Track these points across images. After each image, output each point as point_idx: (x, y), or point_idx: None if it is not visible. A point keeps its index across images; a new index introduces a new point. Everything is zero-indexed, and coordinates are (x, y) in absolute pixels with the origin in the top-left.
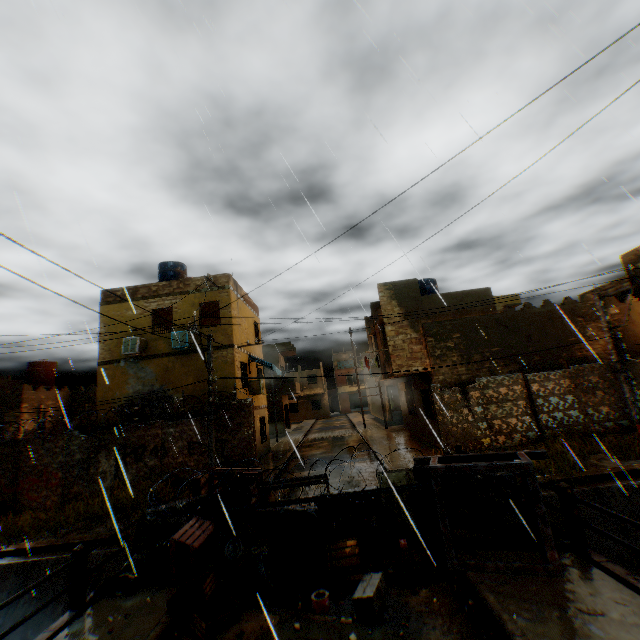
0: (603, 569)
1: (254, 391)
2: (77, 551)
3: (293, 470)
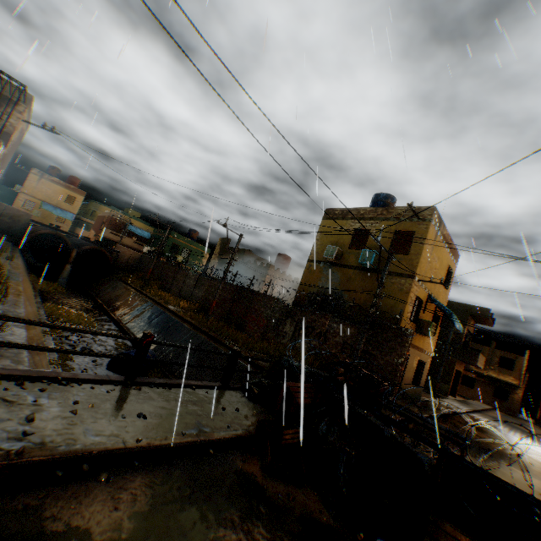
0: None
1: (421, 330)
2: (234, 350)
3: None
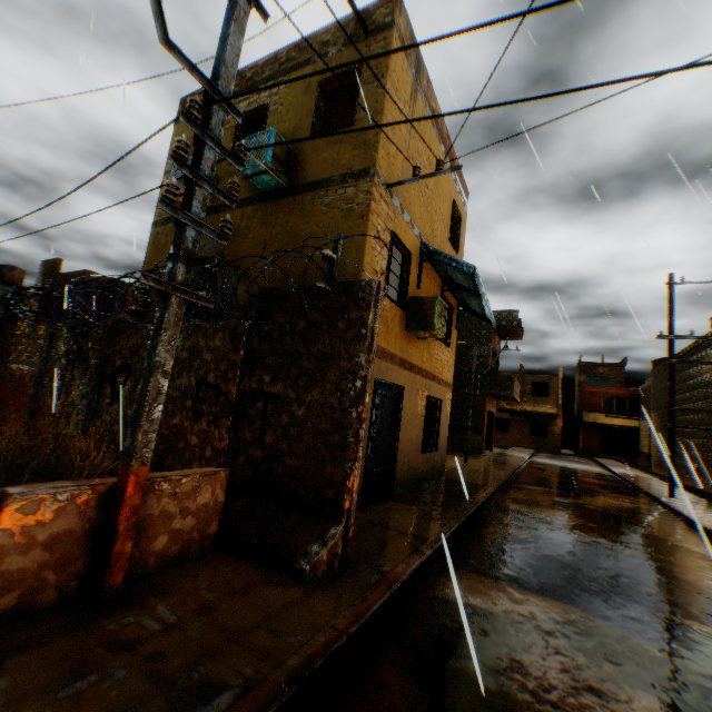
0: None
1: (418, 322)
2: None
3: (485, 560)
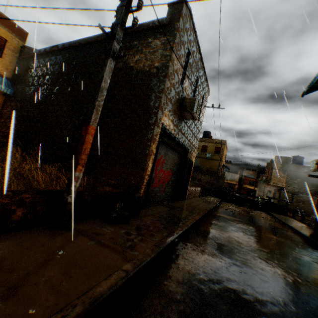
0: (292, 218)
1: (222, 174)
2: (206, 188)
3: None
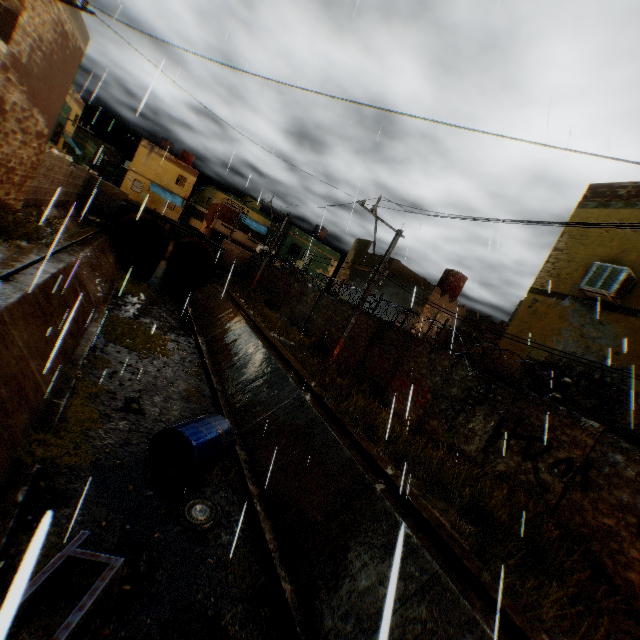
0: None
1: None
2: None
3: None
